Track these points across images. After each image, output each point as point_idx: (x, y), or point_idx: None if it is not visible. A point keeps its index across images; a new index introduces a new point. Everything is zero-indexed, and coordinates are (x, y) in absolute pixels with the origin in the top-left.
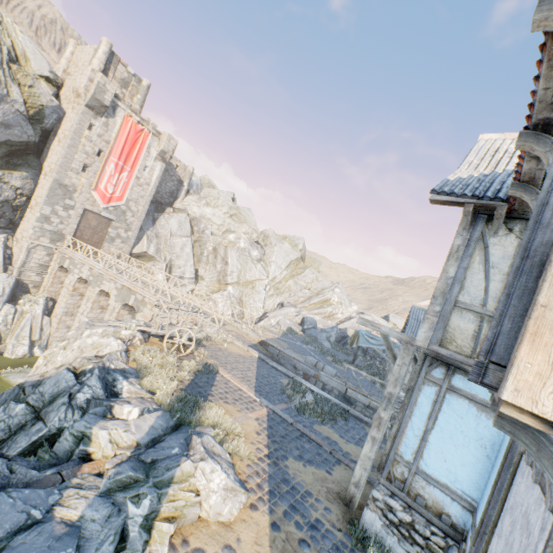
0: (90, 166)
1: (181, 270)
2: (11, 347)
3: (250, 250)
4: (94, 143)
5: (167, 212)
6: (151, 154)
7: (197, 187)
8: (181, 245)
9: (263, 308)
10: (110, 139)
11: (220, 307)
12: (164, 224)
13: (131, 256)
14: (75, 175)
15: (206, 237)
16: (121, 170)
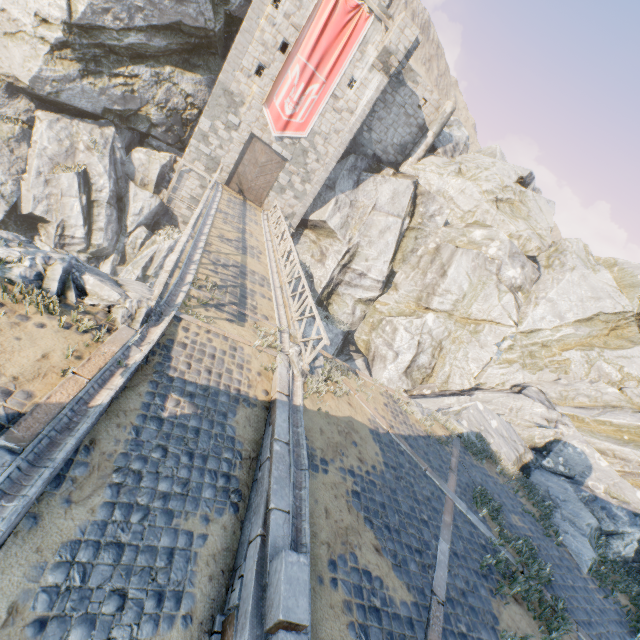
0: (266, 67)
1: (367, 265)
2: (125, 272)
3: (503, 263)
4: (278, 29)
5: (382, 173)
6: (366, 57)
7: (454, 147)
8: (381, 227)
9: (476, 378)
10: (302, 23)
11: (397, 340)
12: (370, 190)
13: (307, 223)
14: (245, 80)
15: (433, 226)
16: (310, 79)
